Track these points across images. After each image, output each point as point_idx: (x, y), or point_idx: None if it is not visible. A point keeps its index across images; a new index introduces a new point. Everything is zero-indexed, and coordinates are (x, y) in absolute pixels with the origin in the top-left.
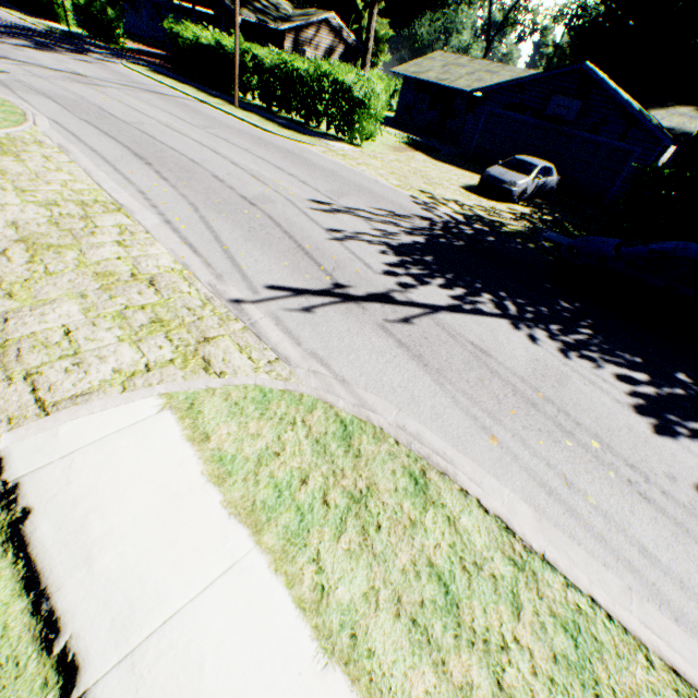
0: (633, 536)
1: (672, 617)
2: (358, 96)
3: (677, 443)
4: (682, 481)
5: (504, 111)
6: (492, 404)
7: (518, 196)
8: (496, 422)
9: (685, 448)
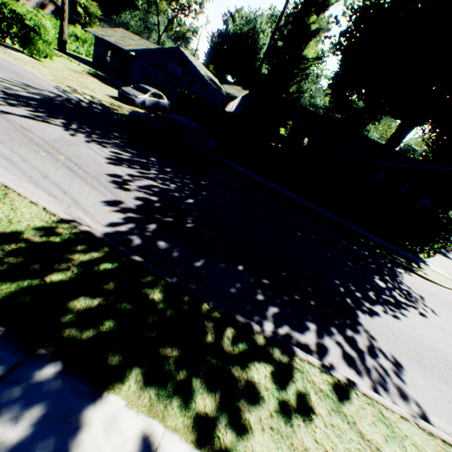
0: (46, 174)
1: (36, 186)
2: (30, 24)
3: (117, 167)
4: (102, 172)
5: (148, 66)
6: (7, 139)
7: (141, 105)
8: (1, 143)
9: (119, 168)
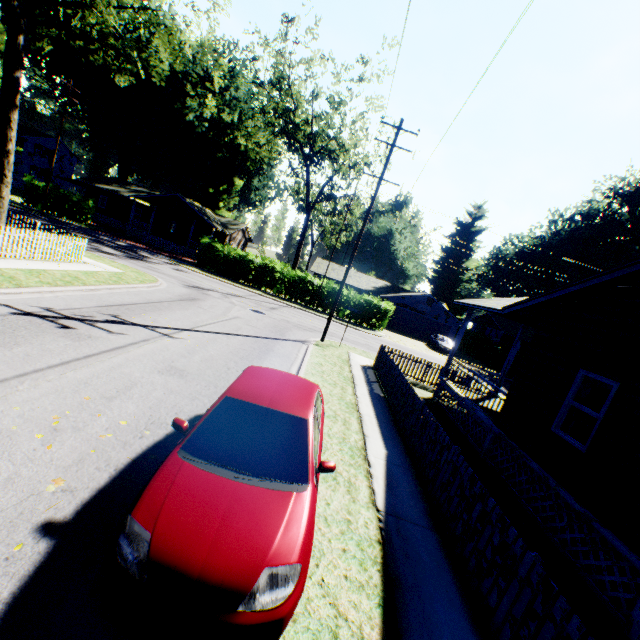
0: None
1: None
2: (384, 311)
3: None
4: None
5: (397, 306)
6: None
7: None
8: None
9: None
